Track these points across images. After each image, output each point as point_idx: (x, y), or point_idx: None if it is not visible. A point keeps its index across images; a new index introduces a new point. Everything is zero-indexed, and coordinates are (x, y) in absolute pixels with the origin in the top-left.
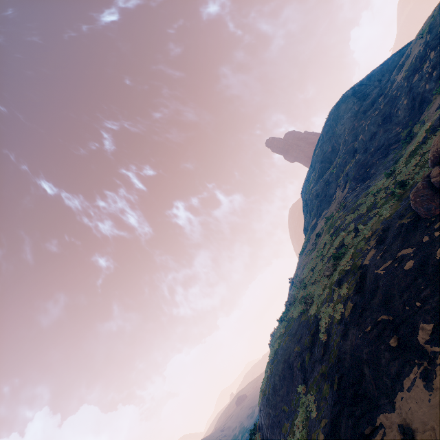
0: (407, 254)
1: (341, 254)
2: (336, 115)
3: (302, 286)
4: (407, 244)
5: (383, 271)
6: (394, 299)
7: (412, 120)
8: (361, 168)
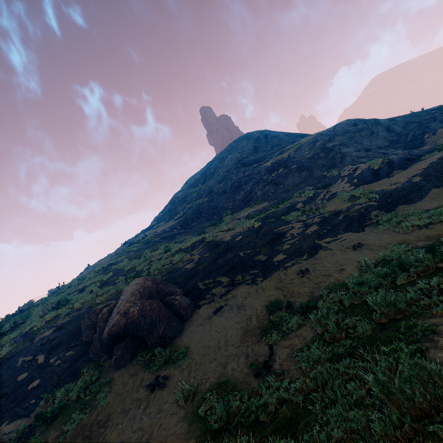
0: (37, 362)
1: (61, 304)
2: (238, 145)
3: (48, 297)
4: (51, 351)
5: (20, 363)
6: None
7: (237, 207)
8: (196, 213)
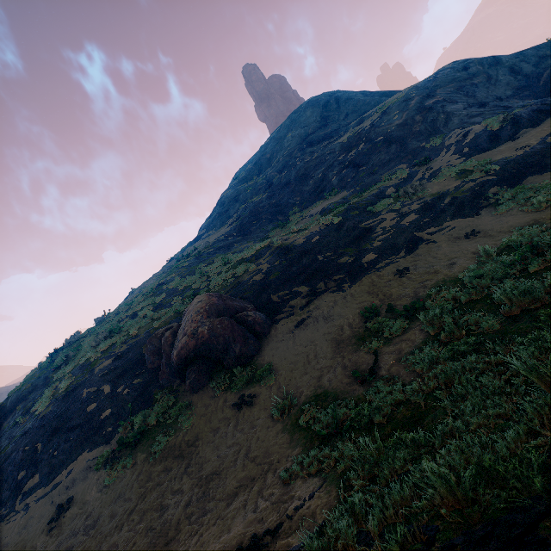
0: (104, 393)
1: (114, 333)
2: (300, 116)
3: (96, 327)
4: (116, 381)
5: (85, 395)
6: (57, 434)
7: (307, 202)
8: (254, 214)
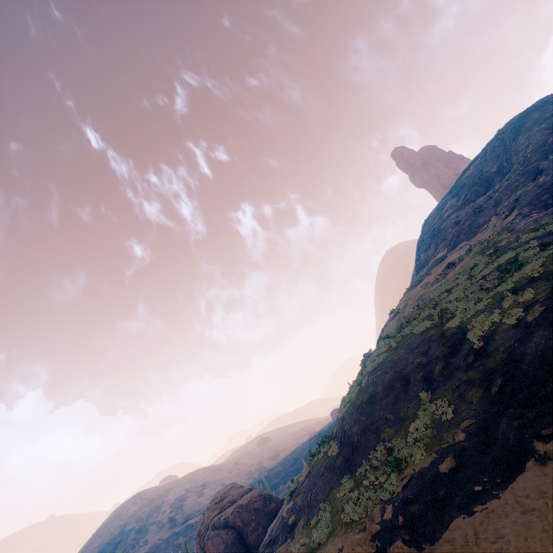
0: None
1: (518, 264)
2: (519, 126)
3: (428, 306)
4: None
5: None
6: None
7: None
8: (544, 193)
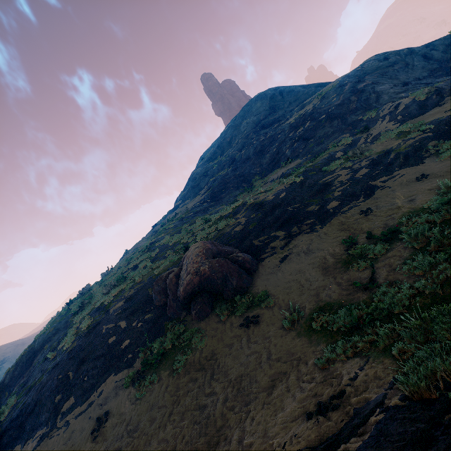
0: (121, 327)
1: (121, 281)
2: (252, 108)
3: (102, 280)
4: (129, 317)
5: (105, 330)
6: (85, 363)
7: (266, 171)
8: (222, 184)
